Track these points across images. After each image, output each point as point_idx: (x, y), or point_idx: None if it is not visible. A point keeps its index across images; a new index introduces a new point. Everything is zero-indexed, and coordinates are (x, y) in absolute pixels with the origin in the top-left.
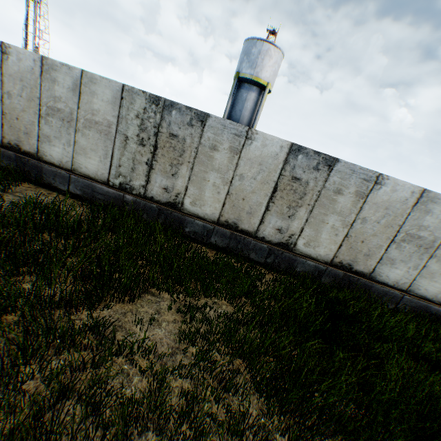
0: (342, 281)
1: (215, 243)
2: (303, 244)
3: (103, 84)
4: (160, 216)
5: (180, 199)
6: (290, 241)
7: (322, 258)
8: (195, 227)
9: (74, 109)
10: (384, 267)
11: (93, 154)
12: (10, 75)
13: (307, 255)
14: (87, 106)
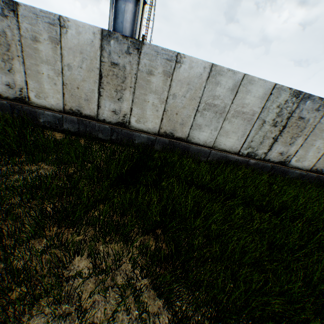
0: (169, 146)
1: (68, 129)
2: (135, 122)
3: None
4: (14, 111)
5: (26, 94)
6: (125, 120)
7: (152, 130)
8: (47, 117)
9: None
10: (196, 131)
11: None
12: None
13: (140, 130)
14: None
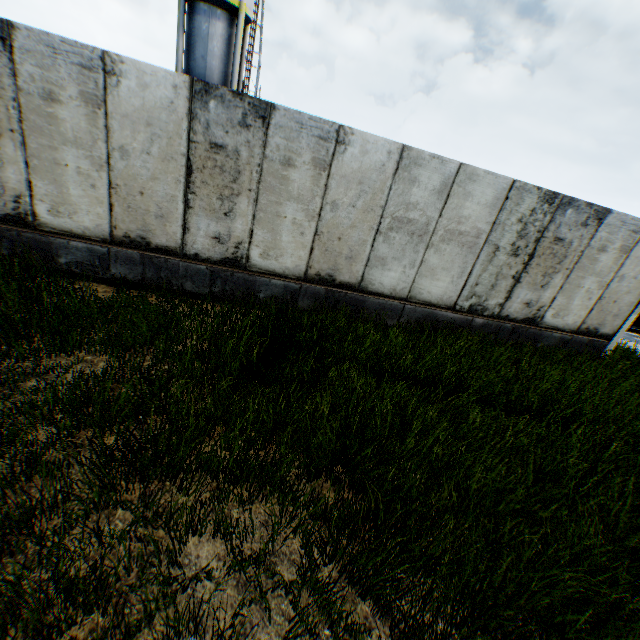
0: (326, 301)
1: (120, 276)
2: (260, 256)
3: None
4: (2, 242)
5: (28, 207)
6: (239, 254)
7: (292, 272)
8: (75, 253)
9: None
10: (376, 270)
11: None
12: None
13: (270, 272)
14: None
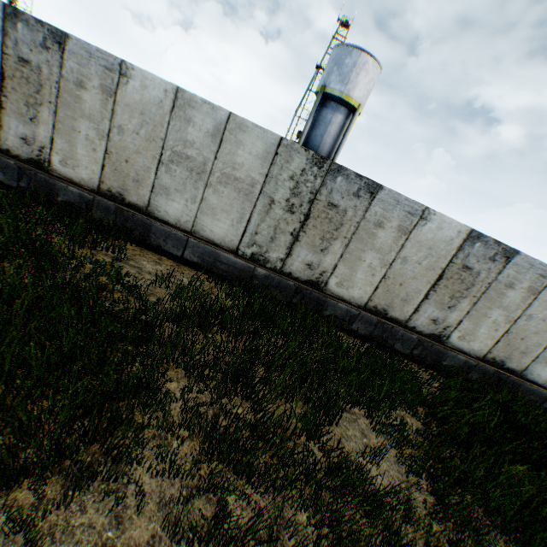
0: (490, 378)
1: (357, 330)
2: (457, 338)
3: (254, 133)
4: (297, 295)
5: (325, 278)
6: (443, 333)
7: (474, 352)
8: (336, 310)
9: (208, 158)
10: (538, 365)
11: (223, 215)
12: (126, 104)
13: (458, 349)
14: (228, 157)
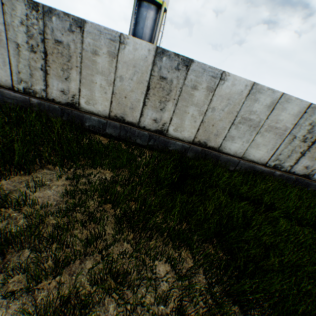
0: (200, 154)
1: (109, 133)
2: (173, 130)
3: None
4: (64, 114)
5: (77, 100)
6: (163, 128)
7: (187, 139)
8: (92, 121)
9: None
10: (228, 142)
11: None
12: None
13: (176, 138)
14: None
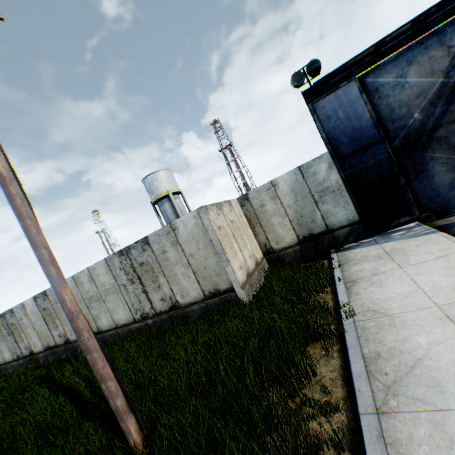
0: None
1: (51, 361)
2: (71, 336)
3: None
4: (33, 361)
5: (32, 348)
6: (67, 338)
7: None
8: (42, 358)
9: None
10: (99, 321)
11: (6, 350)
12: None
13: (76, 340)
14: None
